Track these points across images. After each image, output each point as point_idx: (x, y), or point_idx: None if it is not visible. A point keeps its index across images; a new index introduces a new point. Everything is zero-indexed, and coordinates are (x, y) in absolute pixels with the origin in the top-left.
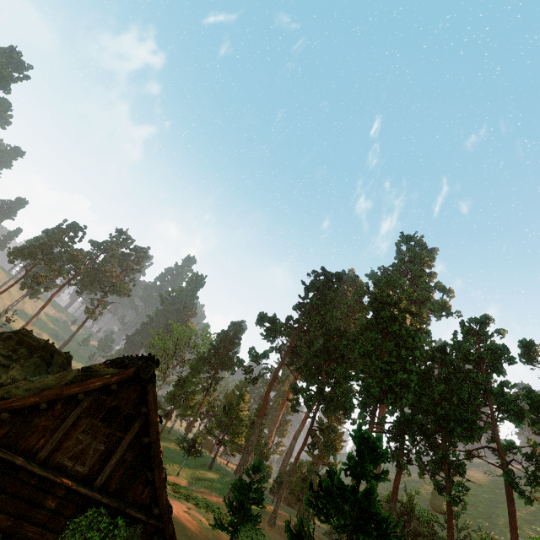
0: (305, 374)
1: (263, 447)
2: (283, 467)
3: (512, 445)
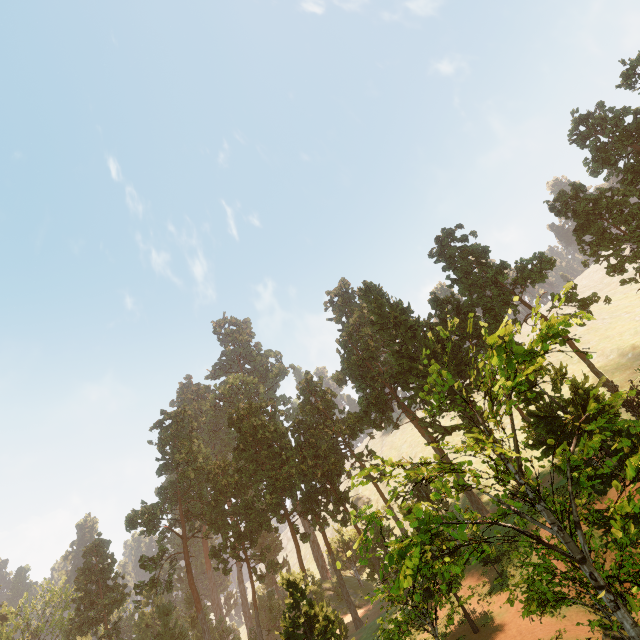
0: (215, 532)
1: (219, 628)
2: (248, 617)
3: (360, 455)
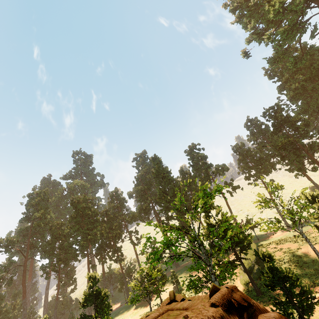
0: (46, 257)
1: (29, 311)
2: (45, 308)
3: (131, 231)
